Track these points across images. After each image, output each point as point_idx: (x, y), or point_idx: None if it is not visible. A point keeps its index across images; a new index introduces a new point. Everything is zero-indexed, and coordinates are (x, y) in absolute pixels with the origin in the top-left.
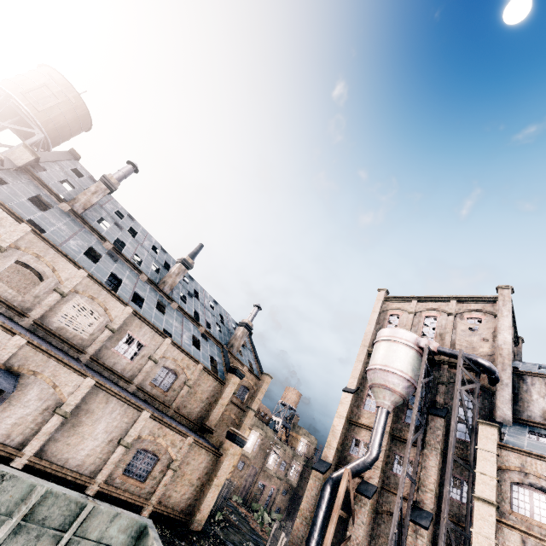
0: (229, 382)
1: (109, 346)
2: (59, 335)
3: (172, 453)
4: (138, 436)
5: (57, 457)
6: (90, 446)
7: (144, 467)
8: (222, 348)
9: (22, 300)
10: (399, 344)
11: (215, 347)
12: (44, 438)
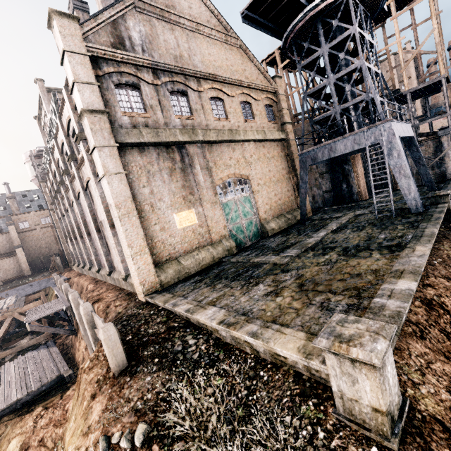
0: (9, 230)
1: None
2: None
3: None
4: None
5: None
6: None
7: None
8: (6, 218)
9: None
10: (26, 163)
11: (1, 221)
12: None
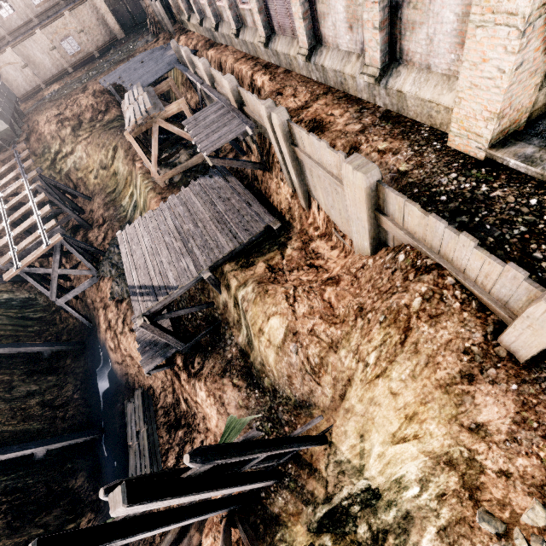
0: None
1: (2, 21)
2: None
3: (71, 28)
4: (51, 41)
5: (48, 76)
6: (48, 63)
7: (73, 45)
8: None
9: None
10: None
11: None
12: (35, 76)
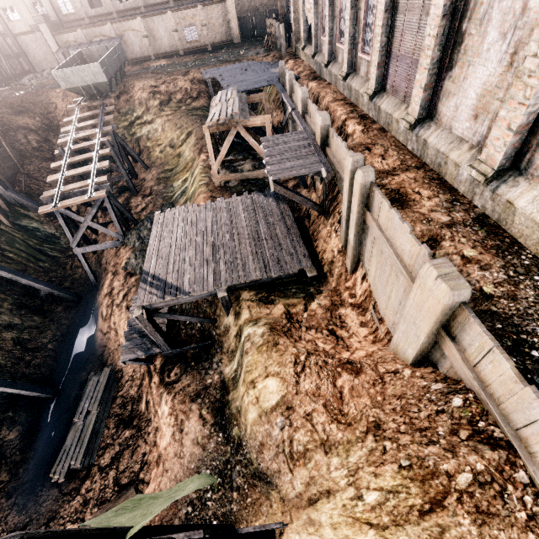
0: None
1: None
2: (126, 10)
3: (198, 20)
4: (177, 24)
5: (161, 51)
6: (166, 41)
7: (193, 34)
8: None
9: (105, 9)
10: None
11: None
12: (150, 48)
